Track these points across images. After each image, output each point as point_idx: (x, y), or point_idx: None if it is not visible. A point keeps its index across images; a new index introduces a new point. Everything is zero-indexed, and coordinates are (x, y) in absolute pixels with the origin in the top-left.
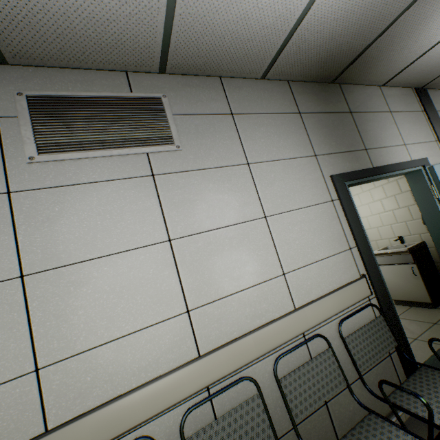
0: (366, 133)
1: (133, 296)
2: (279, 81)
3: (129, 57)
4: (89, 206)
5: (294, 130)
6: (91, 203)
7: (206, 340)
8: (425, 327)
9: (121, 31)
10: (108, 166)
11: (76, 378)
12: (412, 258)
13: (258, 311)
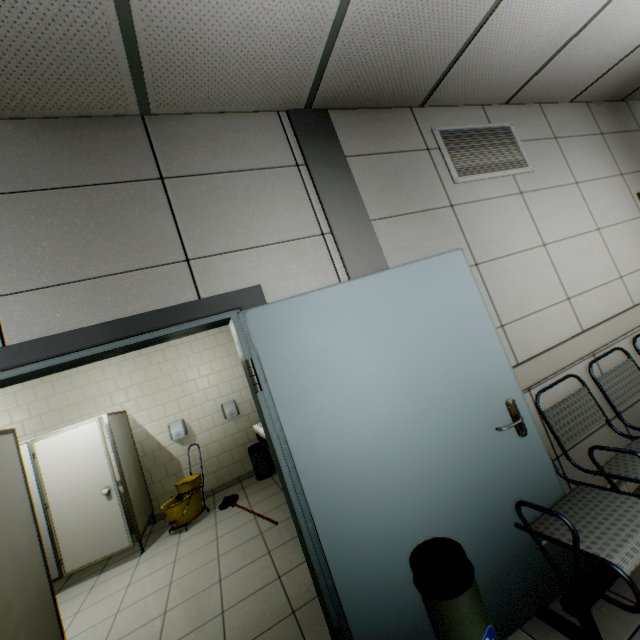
0: None
1: (534, 284)
2: (580, 103)
3: (497, 93)
4: (493, 217)
5: (601, 151)
6: (493, 215)
7: (583, 321)
8: None
9: (511, 74)
10: (494, 186)
11: (521, 335)
12: None
13: (609, 304)
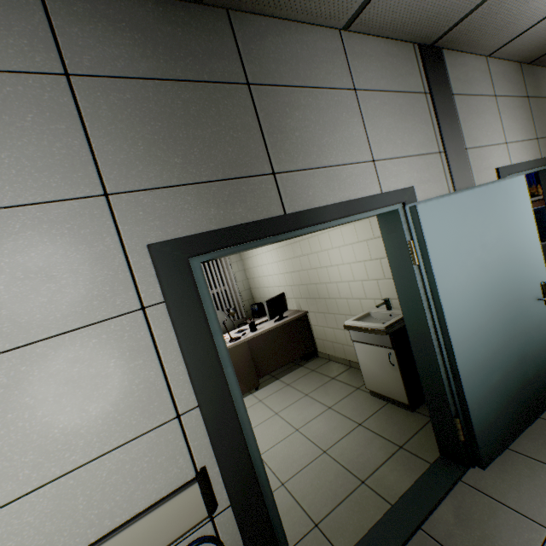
0: (284, 134)
1: None
2: None
3: None
4: None
5: (34, 125)
6: None
7: None
8: (385, 454)
9: None
10: None
11: None
12: (390, 340)
13: None
